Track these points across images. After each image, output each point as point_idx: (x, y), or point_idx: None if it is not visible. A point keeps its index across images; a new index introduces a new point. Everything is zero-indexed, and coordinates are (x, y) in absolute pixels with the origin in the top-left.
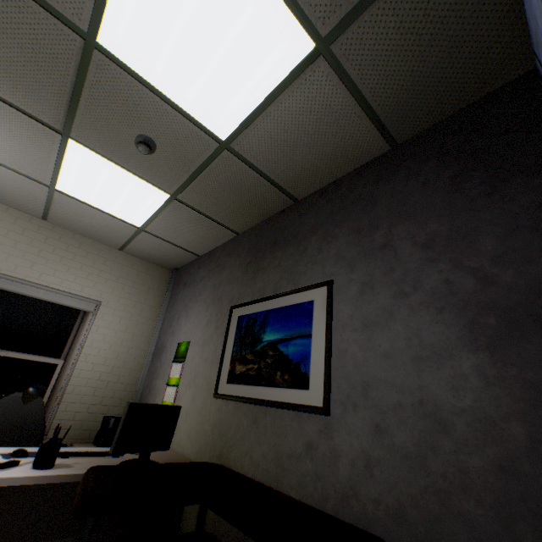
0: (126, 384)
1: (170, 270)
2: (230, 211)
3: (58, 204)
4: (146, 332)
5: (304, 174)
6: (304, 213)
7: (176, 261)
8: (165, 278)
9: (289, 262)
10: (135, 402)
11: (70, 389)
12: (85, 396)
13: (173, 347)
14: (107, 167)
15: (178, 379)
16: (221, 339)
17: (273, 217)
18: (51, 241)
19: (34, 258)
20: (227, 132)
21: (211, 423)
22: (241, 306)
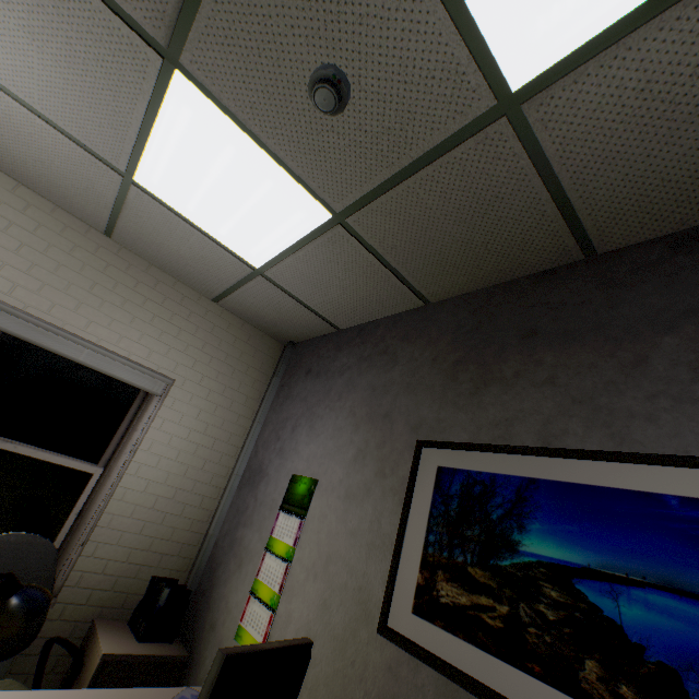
0: (193, 520)
1: (282, 343)
2: (436, 259)
3: (133, 210)
4: (234, 437)
5: (655, 196)
6: (621, 282)
7: (297, 331)
8: (273, 354)
9: (584, 382)
10: (233, 653)
11: (105, 520)
12: (128, 534)
13: (280, 479)
14: (233, 142)
15: (289, 548)
16: (392, 501)
17: (521, 281)
18: (112, 272)
19: (82, 295)
20: (535, 67)
21: (369, 693)
22: (446, 448)
